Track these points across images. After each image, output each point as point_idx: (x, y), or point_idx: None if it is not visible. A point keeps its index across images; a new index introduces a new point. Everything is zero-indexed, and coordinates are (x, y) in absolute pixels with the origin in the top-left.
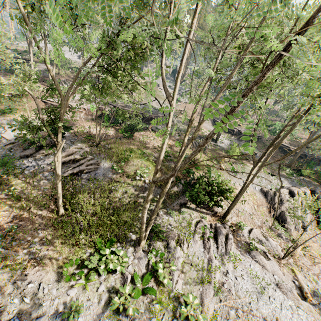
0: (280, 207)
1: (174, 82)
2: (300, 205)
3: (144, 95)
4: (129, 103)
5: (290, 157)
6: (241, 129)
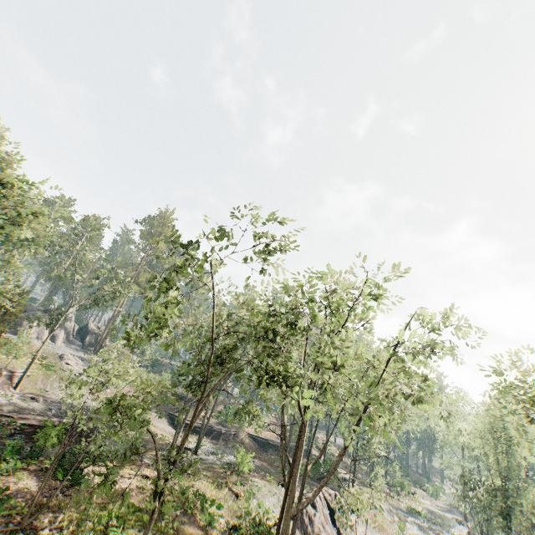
0: (313, 529)
1: (85, 349)
2: (343, 506)
3: (42, 378)
4: (24, 401)
5: (272, 453)
6: (211, 424)
